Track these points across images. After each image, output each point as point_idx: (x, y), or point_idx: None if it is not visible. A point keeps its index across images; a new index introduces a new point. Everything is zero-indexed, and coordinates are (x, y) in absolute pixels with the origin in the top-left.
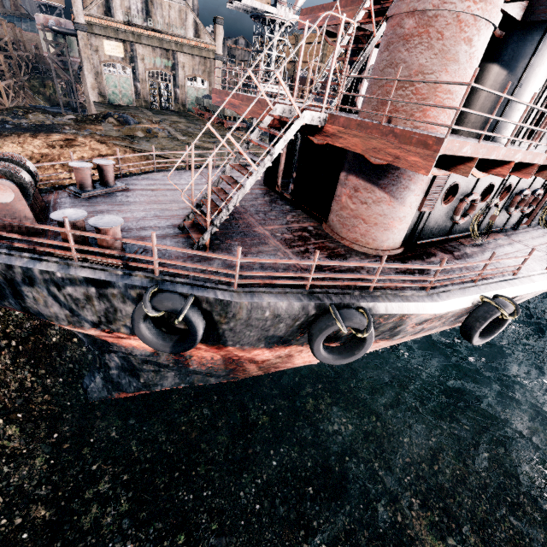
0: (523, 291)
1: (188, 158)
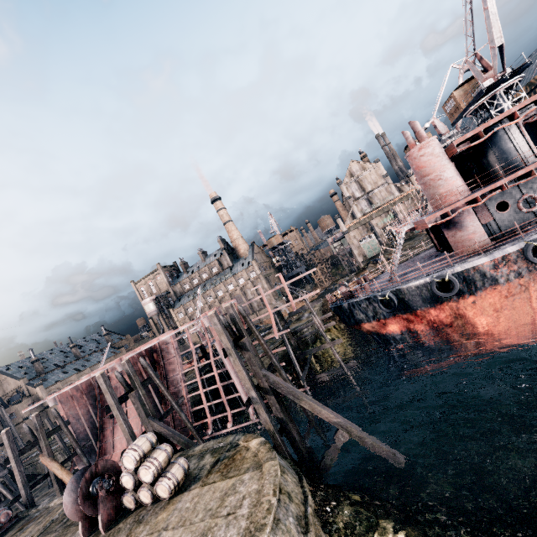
0: None
1: None
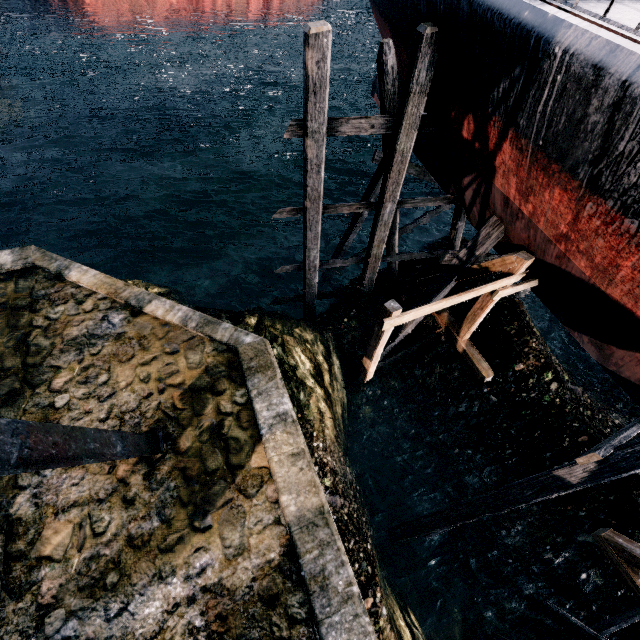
0: None
1: None
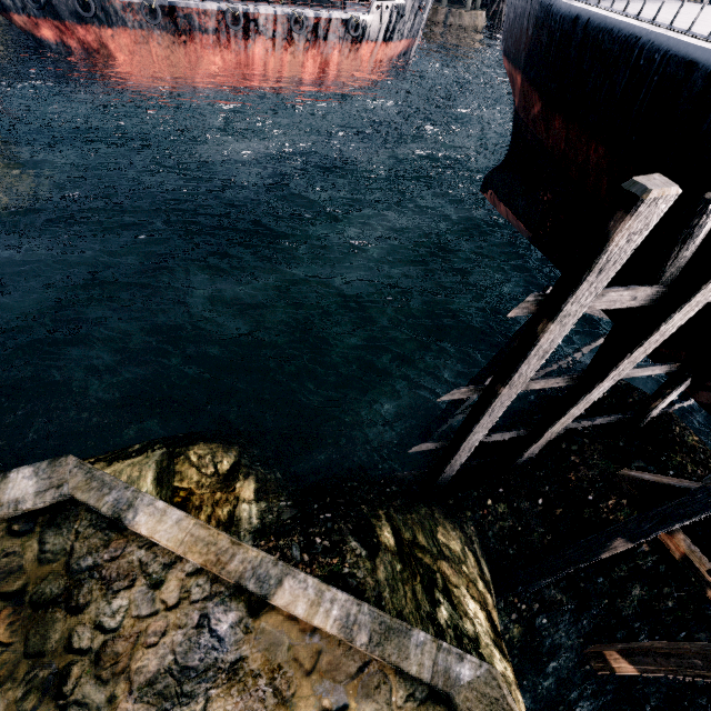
0: (176, 5)
1: None
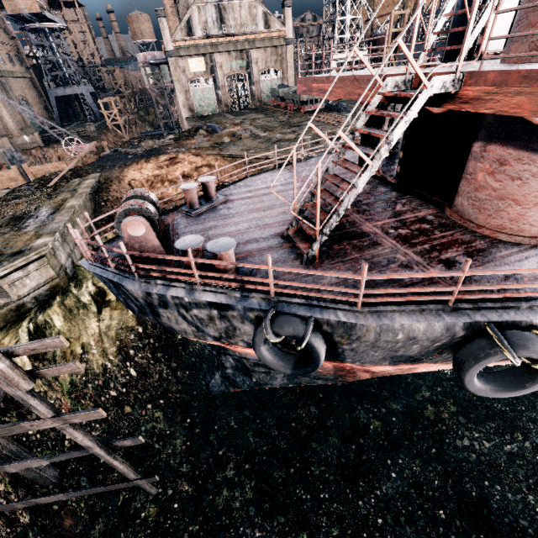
0: None
1: (272, 154)
